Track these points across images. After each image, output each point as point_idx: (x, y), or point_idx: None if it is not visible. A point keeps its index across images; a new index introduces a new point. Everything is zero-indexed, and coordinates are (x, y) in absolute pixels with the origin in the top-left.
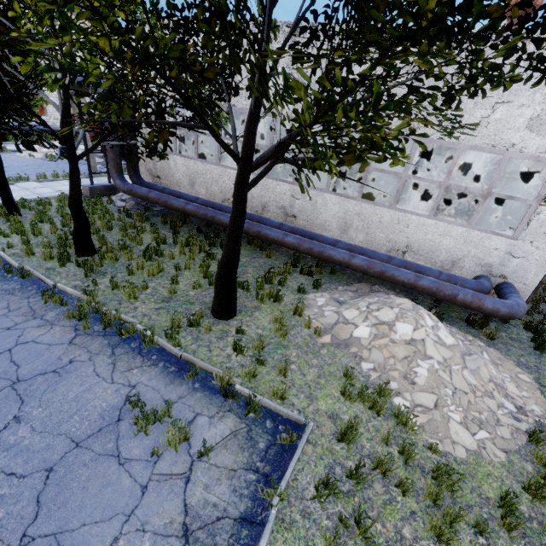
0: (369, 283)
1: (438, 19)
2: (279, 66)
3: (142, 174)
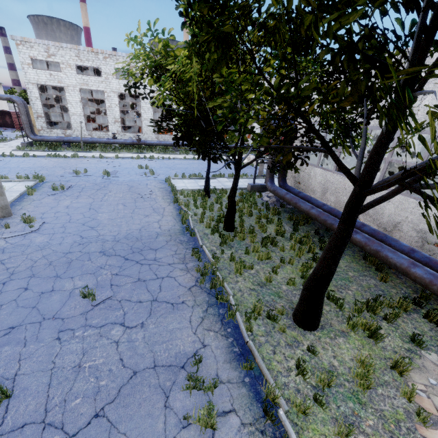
0: None
1: None
2: None
3: (288, 179)
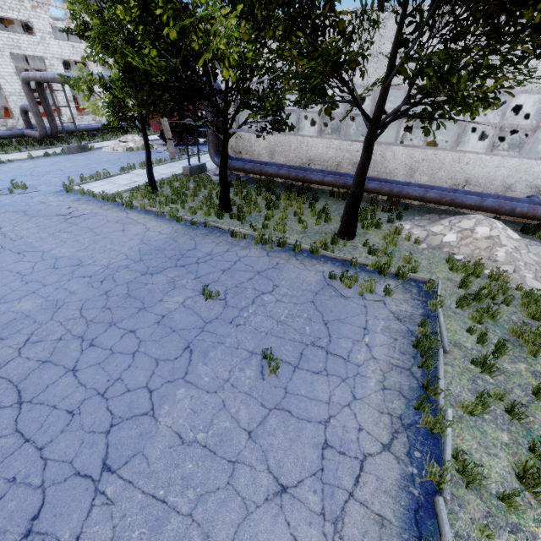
0: (437, 214)
1: (537, 24)
2: (354, 45)
3: None
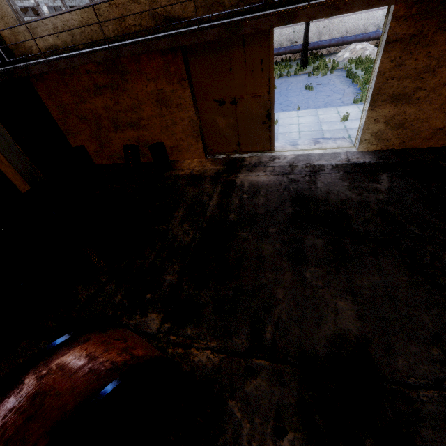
0: (336, 54)
1: None
2: None
3: None
